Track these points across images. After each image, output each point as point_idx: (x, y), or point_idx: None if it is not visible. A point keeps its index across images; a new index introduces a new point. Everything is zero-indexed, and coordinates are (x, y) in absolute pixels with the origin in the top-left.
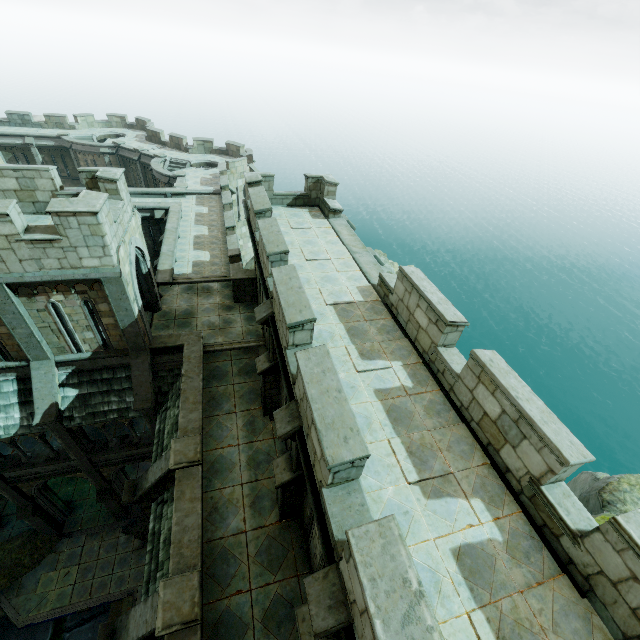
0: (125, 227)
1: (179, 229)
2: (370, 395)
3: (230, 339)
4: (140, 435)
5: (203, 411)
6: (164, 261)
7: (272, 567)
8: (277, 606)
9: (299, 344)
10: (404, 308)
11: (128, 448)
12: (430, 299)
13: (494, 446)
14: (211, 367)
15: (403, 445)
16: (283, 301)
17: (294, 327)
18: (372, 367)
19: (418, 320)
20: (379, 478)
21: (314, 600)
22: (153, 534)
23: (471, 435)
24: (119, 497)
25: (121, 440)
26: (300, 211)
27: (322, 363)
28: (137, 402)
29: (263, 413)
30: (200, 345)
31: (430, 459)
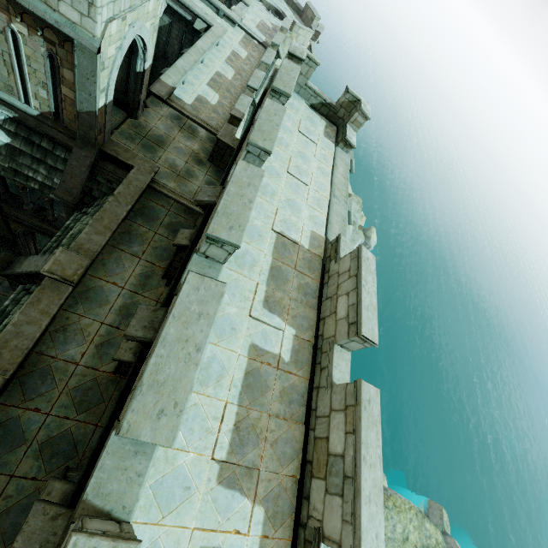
0: (136, 3)
1: (208, 54)
2: (244, 346)
3: (181, 191)
4: (57, 216)
5: (112, 238)
6: (171, 74)
7: (80, 406)
8: (62, 440)
9: (210, 257)
10: (335, 284)
11: (40, 220)
12: (362, 299)
13: (313, 469)
14: (147, 204)
15: (236, 416)
16: (223, 204)
17: (213, 240)
18: (266, 320)
19: (338, 306)
20: (189, 437)
21: (27, 533)
22: (3, 311)
23: (303, 441)
24: (20, 251)
25: (38, 209)
26: (318, 119)
27: (206, 303)
28: (60, 189)
29: (163, 275)
30: (148, 178)
31: (250, 445)
